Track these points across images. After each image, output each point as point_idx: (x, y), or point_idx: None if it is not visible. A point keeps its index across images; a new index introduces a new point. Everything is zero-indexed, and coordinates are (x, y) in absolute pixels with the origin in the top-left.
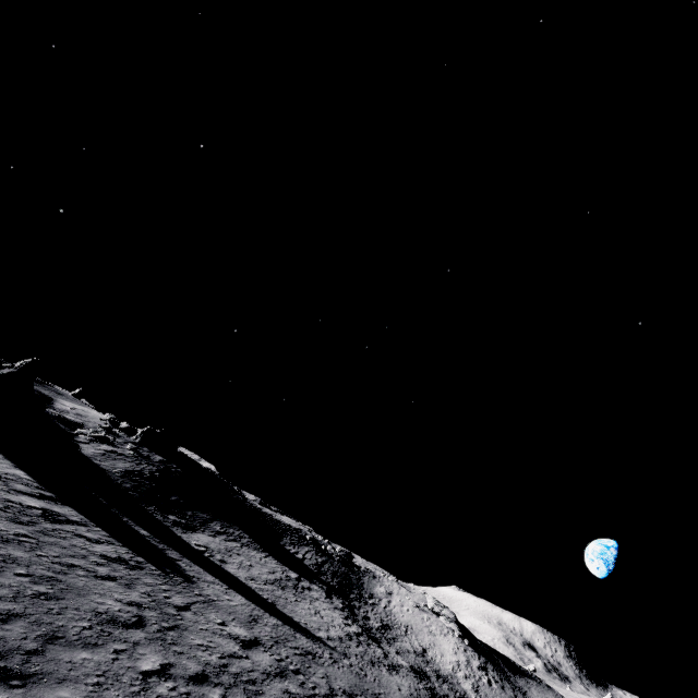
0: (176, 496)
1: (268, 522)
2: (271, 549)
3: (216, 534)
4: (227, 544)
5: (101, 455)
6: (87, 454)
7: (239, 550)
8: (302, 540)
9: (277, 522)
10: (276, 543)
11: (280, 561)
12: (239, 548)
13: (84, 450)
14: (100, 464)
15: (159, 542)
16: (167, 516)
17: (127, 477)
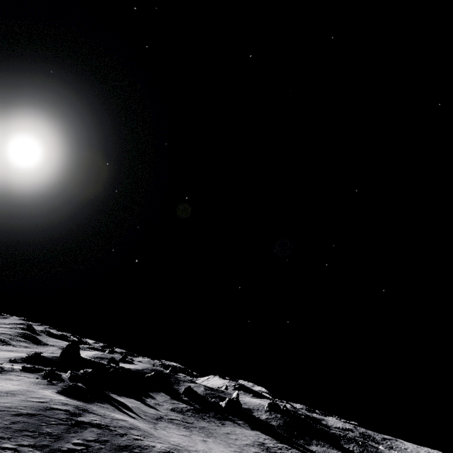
0: (295, 432)
1: (331, 435)
2: (338, 447)
3: (316, 445)
4: (322, 448)
5: (266, 421)
6: (264, 422)
7: (327, 450)
8: (349, 440)
9: (334, 434)
10: (338, 444)
11: (344, 452)
12: (327, 449)
13: (262, 421)
14: (270, 425)
15: (307, 451)
16: (299, 441)
17: (279, 428)
